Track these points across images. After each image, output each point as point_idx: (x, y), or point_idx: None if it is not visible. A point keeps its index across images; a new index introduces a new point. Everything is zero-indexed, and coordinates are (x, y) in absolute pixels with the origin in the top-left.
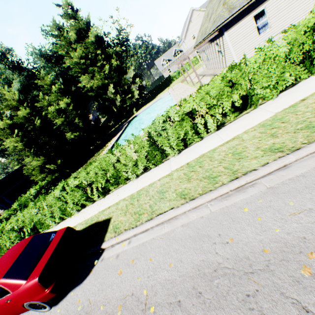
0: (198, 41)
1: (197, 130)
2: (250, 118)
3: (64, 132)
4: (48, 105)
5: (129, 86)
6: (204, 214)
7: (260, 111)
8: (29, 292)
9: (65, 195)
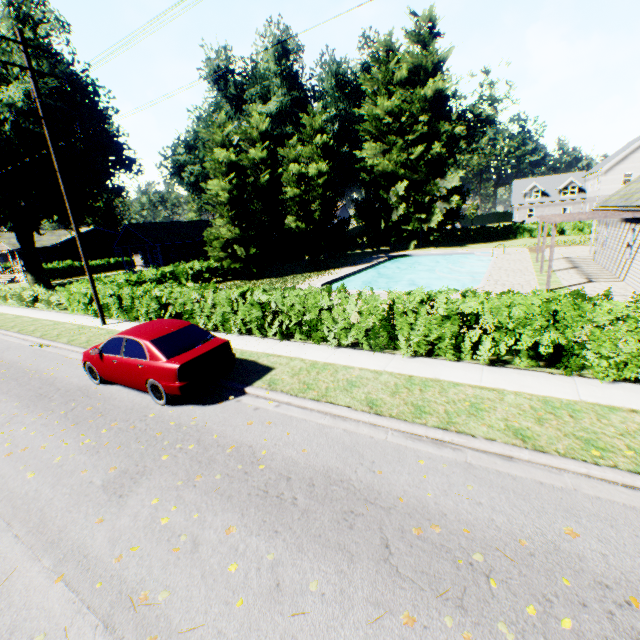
0: (608, 201)
1: (461, 344)
2: (545, 382)
3: (287, 212)
4: (294, 159)
5: (433, 200)
6: (377, 436)
7: (567, 384)
8: (163, 372)
9: (240, 304)
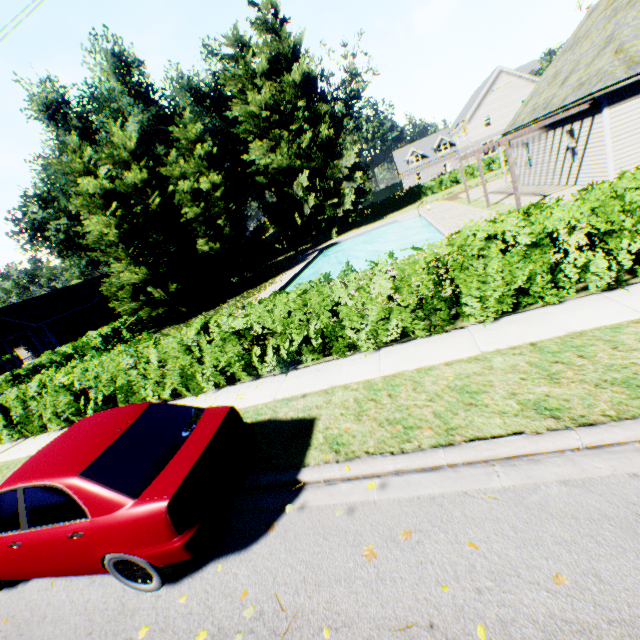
0: (518, 122)
1: (555, 278)
2: None
3: (196, 234)
4: (180, 176)
5: (336, 184)
6: (639, 469)
7: None
8: (135, 530)
9: (203, 345)
